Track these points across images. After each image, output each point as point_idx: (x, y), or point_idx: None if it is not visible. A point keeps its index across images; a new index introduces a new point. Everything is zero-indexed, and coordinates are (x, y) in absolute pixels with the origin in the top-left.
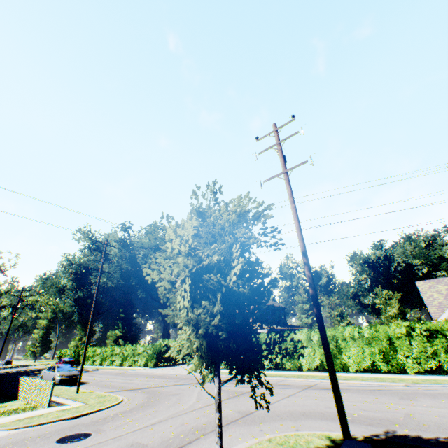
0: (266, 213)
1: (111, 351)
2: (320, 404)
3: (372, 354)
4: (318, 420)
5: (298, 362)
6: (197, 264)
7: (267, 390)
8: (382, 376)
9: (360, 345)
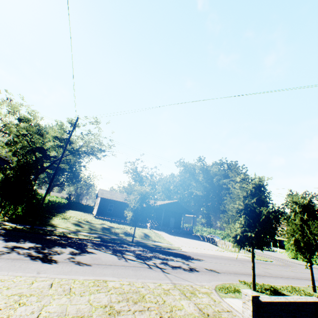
0: None
1: (213, 231)
2: None
3: None
4: None
5: None
6: None
7: None
8: None
9: None
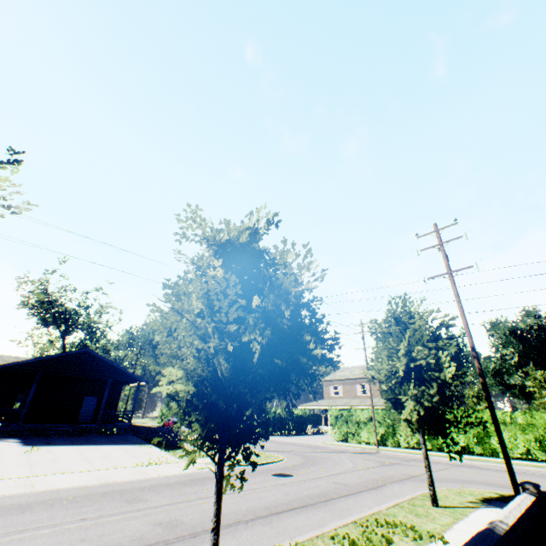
0: (453, 325)
1: None
2: (478, 476)
3: (526, 441)
4: (481, 485)
5: (438, 442)
6: (411, 361)
7: (416, 463)
8: (538, 464)
9: (512, 430)
